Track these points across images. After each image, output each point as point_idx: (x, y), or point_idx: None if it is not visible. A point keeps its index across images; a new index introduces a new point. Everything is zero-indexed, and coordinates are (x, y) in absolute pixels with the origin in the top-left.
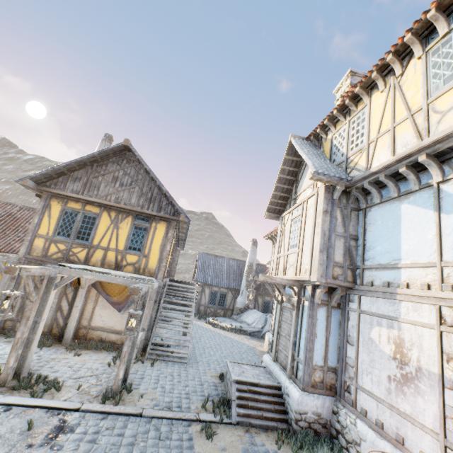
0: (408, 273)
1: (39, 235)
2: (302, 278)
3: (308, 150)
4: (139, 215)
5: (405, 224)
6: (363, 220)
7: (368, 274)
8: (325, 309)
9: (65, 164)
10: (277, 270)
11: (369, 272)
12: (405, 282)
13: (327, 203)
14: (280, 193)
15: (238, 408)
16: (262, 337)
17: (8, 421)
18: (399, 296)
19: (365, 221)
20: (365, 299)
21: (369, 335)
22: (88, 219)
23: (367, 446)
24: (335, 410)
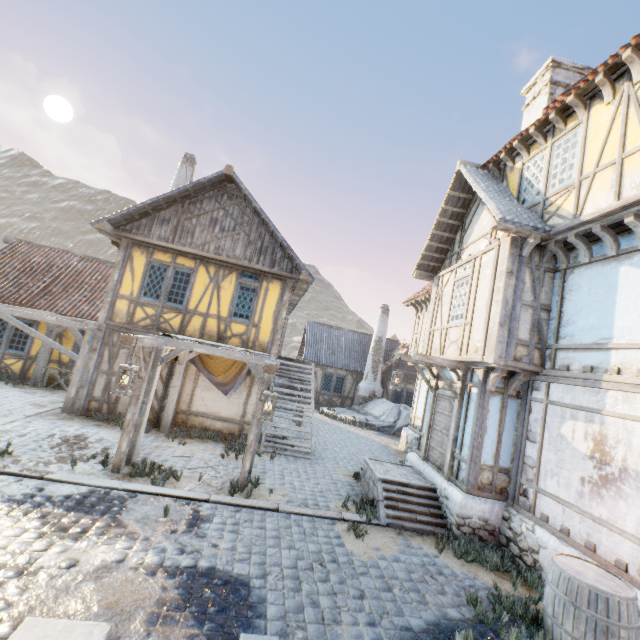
0: (620, 356)
1: (121, 296)
2: (471, 359)
3: (486, 185)
4: (245, 271)
5: (622, 292)
6: (561, 285)
7: (563, 356)
8: (499, 398)
9: (151, 201)
10: (430, 347)
11: (565, 353)
12: (615, 366)
13: (512, 261)
14: (437, 244)
15: (386, 509)
16: (394, 433)
17: (139, 507)
18: (606, 384)
19: (564, 286)
20: (556, 386)
21: (559, 431)
22: (180, 275)
23: (547, 553)
24: (507, 516)
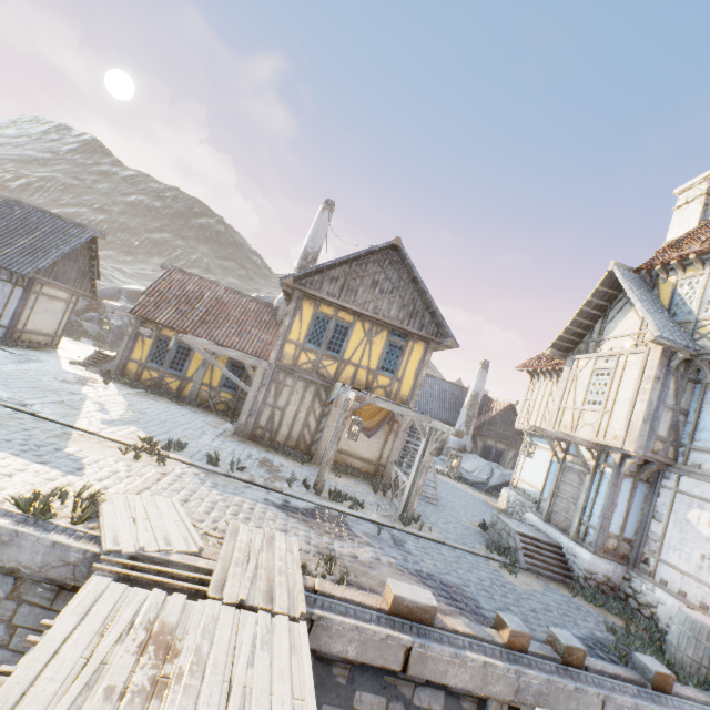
0: None
1: (290, 340)
2: (609, 444)
3: (639, 292)
4: (395, 330)
5: None
6: (701, 396)
7: (696, 455)
8: (631, 481)
9: (330, 263)
10: (559, 423)
11: (698, 453)
12: None
13: (660, 369)
14: (576, 329)
15: (524, 556)
16: (487, 490)
17: (356, 525)
18: None
19: (703, 397)
20: (686, 479)
21: (685, 516)
22: (340, 328)
23: (664, 608)
24: (627, 577)
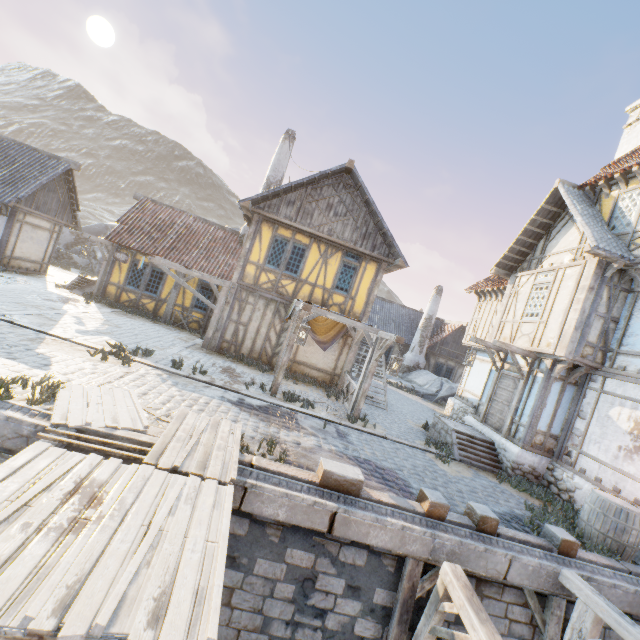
0: None
1: (250, 262)
2: (542, 351)
3: (581, 207)
4: (349, 252)
5: None
6: (632, 304)
7: (622, 359)
8: (560, 384)
9: (286, 187)
10: (499, 335)
11: (624, 357)
12: None
13: (595, 279)
14: (520, 248)
15: (458, 450)
16: (436, 401)
17: (304, 420)
18: None
19: (634, 305)
20: (611, 381)
21: (607, 413)
22: (297, 249)
23: (581, 492)
24: (551, 468)
